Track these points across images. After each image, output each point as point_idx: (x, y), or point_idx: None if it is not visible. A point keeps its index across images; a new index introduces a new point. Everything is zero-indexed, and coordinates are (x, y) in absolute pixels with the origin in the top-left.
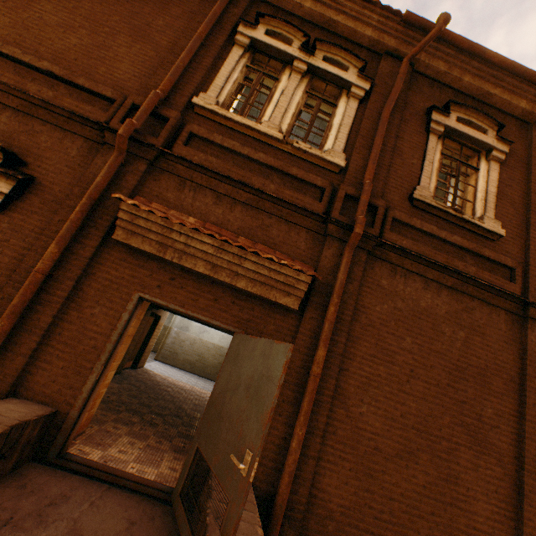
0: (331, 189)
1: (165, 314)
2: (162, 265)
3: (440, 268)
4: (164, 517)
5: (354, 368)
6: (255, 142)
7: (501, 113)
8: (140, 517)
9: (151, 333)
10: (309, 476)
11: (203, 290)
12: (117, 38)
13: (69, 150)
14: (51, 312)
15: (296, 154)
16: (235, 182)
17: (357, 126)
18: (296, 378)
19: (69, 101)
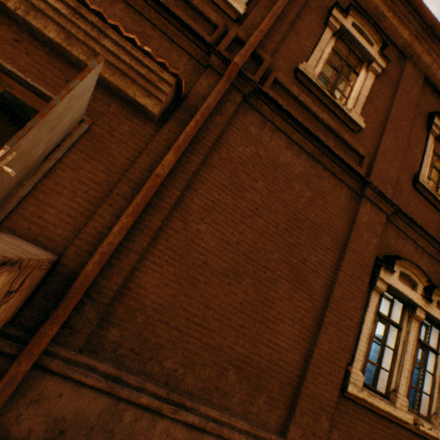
0: (224, 29)
1: None
2: (8, 22)
3: (305, 133)
4: None
5: (203, 191)
6: None
7: (387, 40)
8: None
9: None
10: (127, 268)
11: (55, 66)
12: None
13: None
14: None
15: None
16: None
17: None
18: (138, 178)
19: None
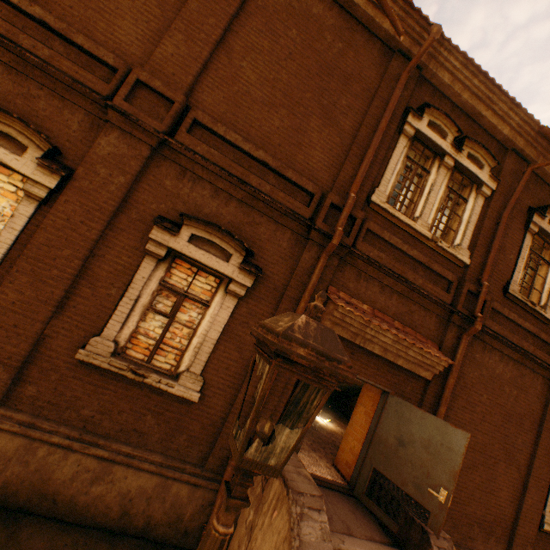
0: (457, 283)
1: None
2: (346, 342)
3: (514, 348)
4: (358, 506)
5: (452, 415)
6: (408, 237)
7: None
8: (351, 507)
9: None
10: None
11: (370, 361)
12: (310, 119)
13: (280, 241)
14: (284, 380)
15: (436, 250)
16: (397, 278)
17: (479, 222)
18: None
19: (282, 196)
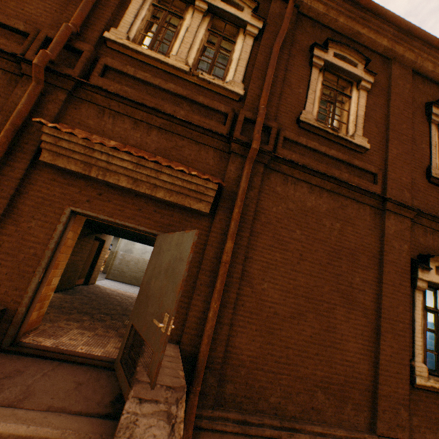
0: (233, 114)
1: (109, 239)
2: (90, 182)
3: (321, 175)
4: (108, 378)
5: (257, 256)
6: (165, 75)
7: (368, 51)
8: (87, 380)
9: (98, 255)
10: (224, 338)
11: (128, 202)
12: None
13: None
14: None
15: (201, 85)
16: (149, 109)
17: (253, 60)
18: (210, 266)
19: None
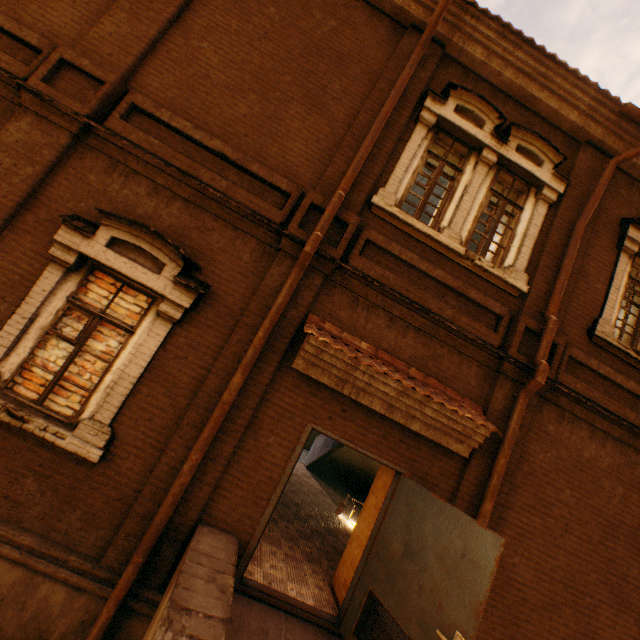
0: (509, 318)
1: None
2: (334, 394)
3: (611, 418)
4: None
5: (511, 518)
6: (431, 253)
7: None
8: None
9: None
10: None
11: (372, 424)
12: (289, 106)
13: (241, 253)
14: (232, 442)
15: (474, 271)
16: (412, 306)
17: (542, 236)
18: None
19: (243, 194)
